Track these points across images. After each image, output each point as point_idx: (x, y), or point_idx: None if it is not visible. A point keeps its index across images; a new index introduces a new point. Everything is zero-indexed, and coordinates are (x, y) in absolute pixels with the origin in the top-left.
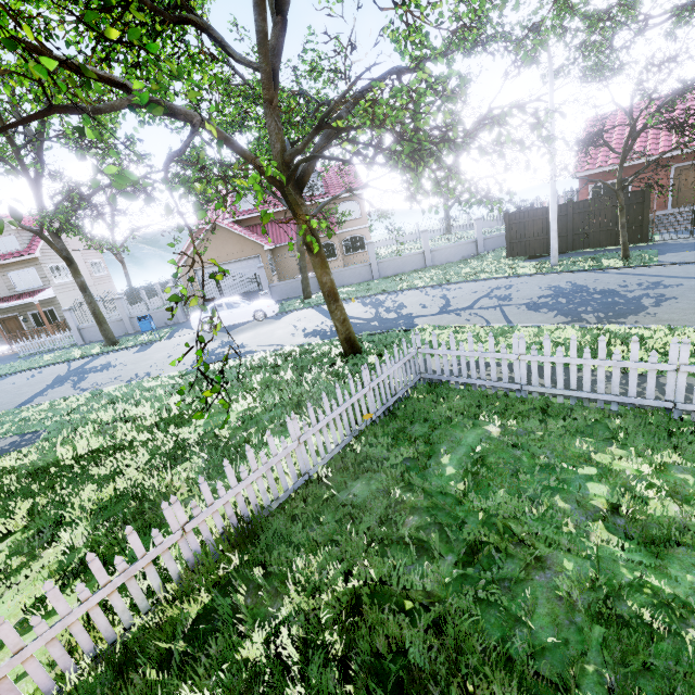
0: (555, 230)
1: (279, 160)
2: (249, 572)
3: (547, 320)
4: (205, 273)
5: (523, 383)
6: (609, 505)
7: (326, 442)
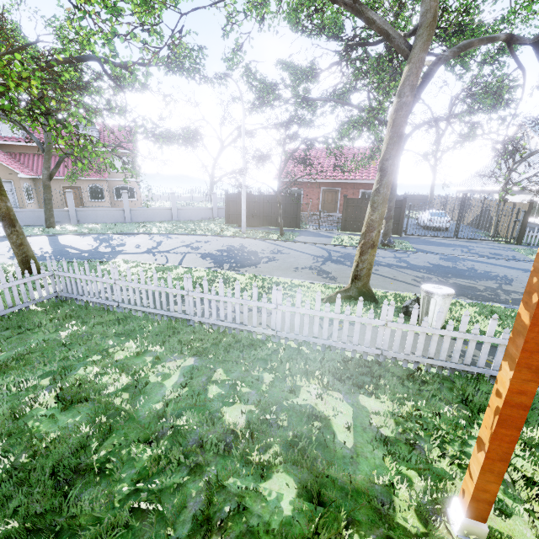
0: (244, 209)
1: None
2: None
3: (203, 265)
4: None
5: (120, 302)
6: (77, 380)
7: None
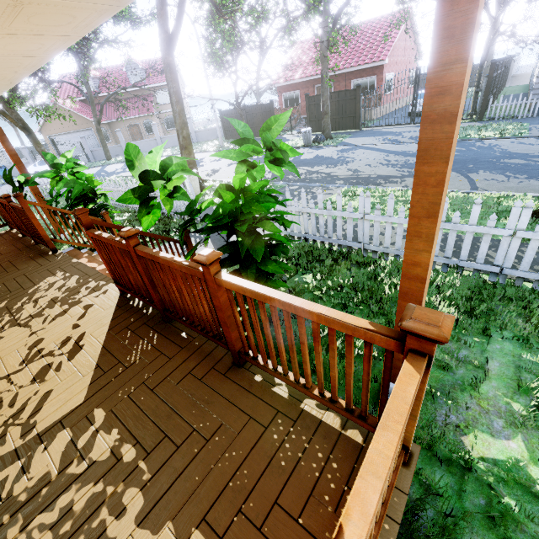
0: (217, 126)
1: None
2: None
3: None
4: (46, 139)
5: None
6: None
7: None
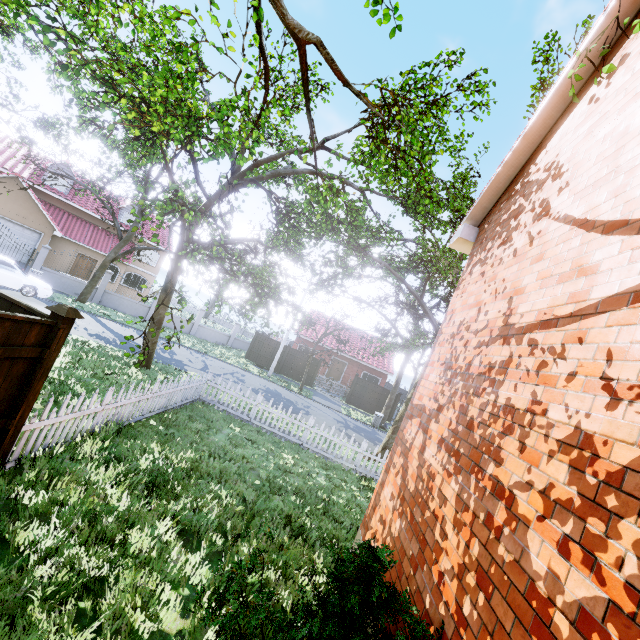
0: (278, 357)
1: (187, 238)
2: (126, 442)
3: (262, 401)
4: None
5: (253, 418)
6: (276, 462)
7: (157, 404)
